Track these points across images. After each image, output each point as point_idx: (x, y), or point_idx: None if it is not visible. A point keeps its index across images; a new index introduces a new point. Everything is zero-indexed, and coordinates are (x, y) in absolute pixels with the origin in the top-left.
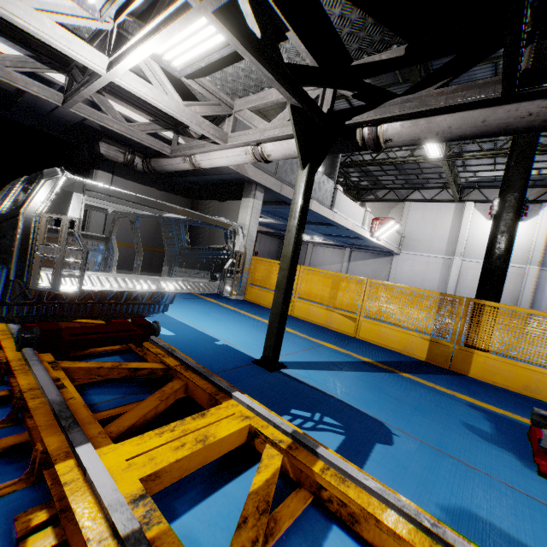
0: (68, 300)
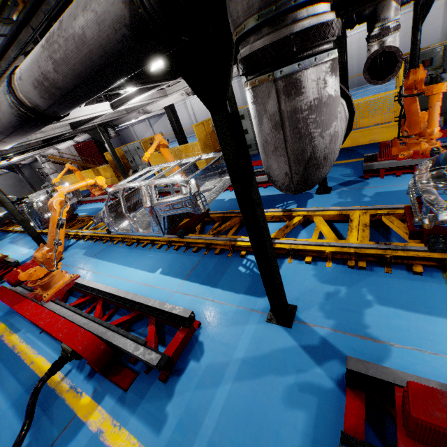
0: (2, 219)
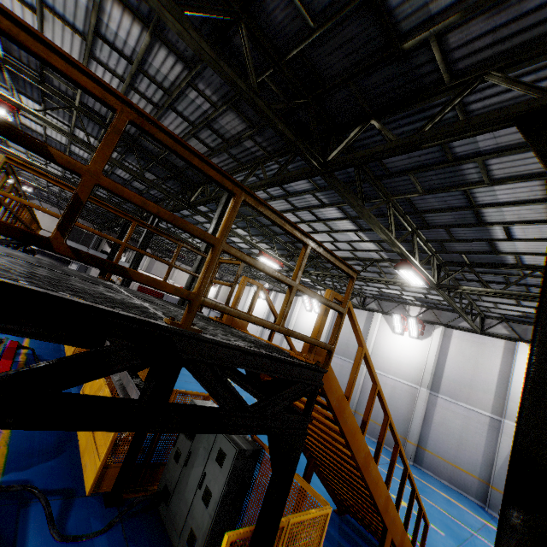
0: None
